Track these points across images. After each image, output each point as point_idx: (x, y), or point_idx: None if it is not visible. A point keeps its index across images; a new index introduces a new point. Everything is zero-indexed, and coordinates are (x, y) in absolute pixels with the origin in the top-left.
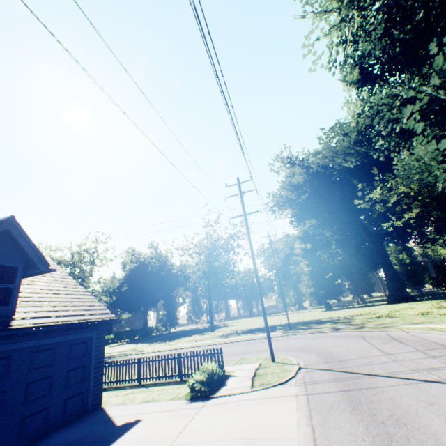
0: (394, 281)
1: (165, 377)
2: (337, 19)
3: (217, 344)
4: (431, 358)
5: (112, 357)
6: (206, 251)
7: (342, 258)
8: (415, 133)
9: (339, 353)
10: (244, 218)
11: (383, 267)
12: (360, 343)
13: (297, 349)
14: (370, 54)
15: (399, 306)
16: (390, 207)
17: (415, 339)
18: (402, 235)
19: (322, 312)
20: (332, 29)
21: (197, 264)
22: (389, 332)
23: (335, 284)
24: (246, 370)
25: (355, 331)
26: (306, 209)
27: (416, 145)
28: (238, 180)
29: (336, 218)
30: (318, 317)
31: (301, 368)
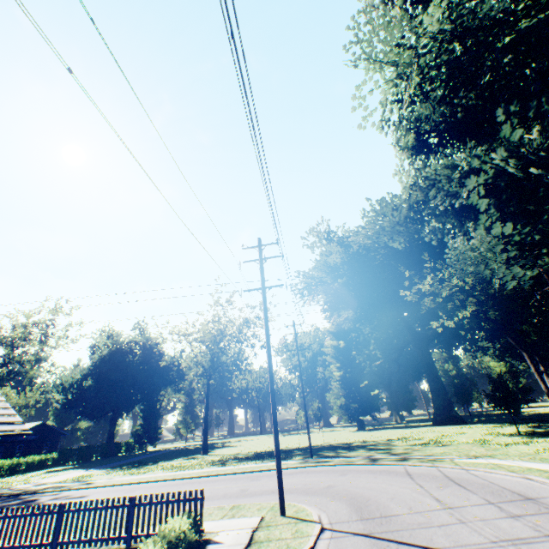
0: (440, 396)
1: (101, 541)
2: (394, 74)
3: (205, 476)
4: (513, 519)
5: (38, 492)
6: (211, 339)
7: (381, 363)
8: (475, 213)
9: (379, 503)
10: (262, 292)
11: (429, 378)
12: (408, 485)
13: (319, 491)
14: (426, 121)
15: (447, 429)
16: (440, 303)
17: (480, 481)
18: (451, 339)
19: (353, 432)
20: (387, 85)
21: (196, 355)
22: (444, 469)
23: (371, 396)
24: (238, 530)
25: (398, 464)
26: (342, 296)
27: (474, 230)
28: (260, 241)
29: (377, 311)
30: (348, 439)
31: (324, 529)
